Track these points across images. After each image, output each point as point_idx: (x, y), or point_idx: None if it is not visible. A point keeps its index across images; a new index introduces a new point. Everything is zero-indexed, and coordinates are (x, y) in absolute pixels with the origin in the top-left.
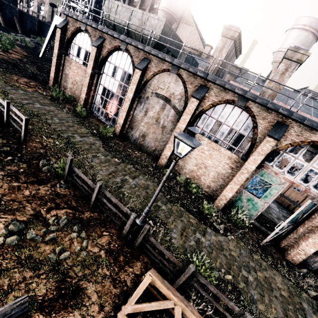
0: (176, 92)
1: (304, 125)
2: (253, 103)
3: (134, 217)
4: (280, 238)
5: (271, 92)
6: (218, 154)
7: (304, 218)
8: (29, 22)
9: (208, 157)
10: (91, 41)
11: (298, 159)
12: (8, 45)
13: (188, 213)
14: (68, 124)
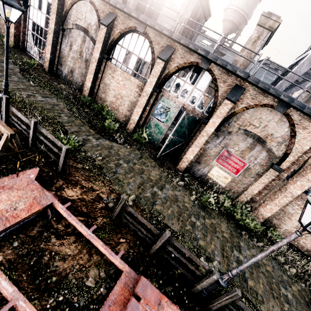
0: (92, 22)
1: (186, 48)
2: (149, 28)
3: None
4: (178, 156)
5: (179, 26)
6: (130, 83)
7: (192, 135)
8: None
9: (122, 87)
10: None
11: (186, 83)
12: None
13: (92, 127)
14: None
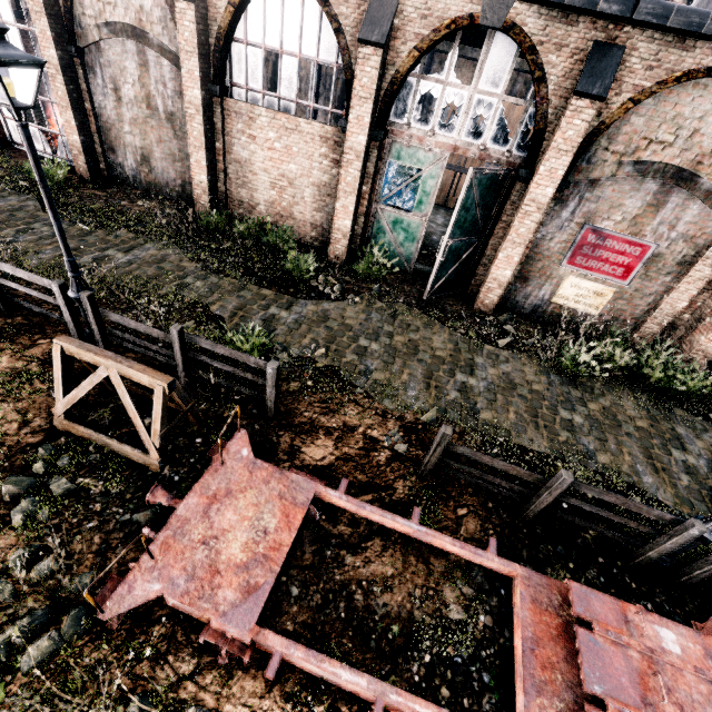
0: (146, 1)
1: None
2: None
3: (58, 286)
4: (468, 278)
5: None
6: (301, 139)
7: (494, 219)
8: None
9: (285, 156)
10: None
11: (449, 85)
12: None
13: (260, 283)
14: None
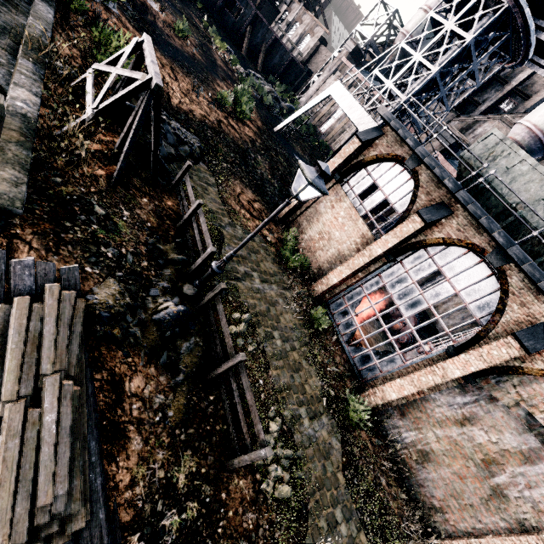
0: None
1: None
2: None
3: None
4: None
5: None
6: None
7: None
8: (278, 57)
9: None
10: (413, 196)
11: None
12: (248, 112)
13: None
14: (294, 360)
